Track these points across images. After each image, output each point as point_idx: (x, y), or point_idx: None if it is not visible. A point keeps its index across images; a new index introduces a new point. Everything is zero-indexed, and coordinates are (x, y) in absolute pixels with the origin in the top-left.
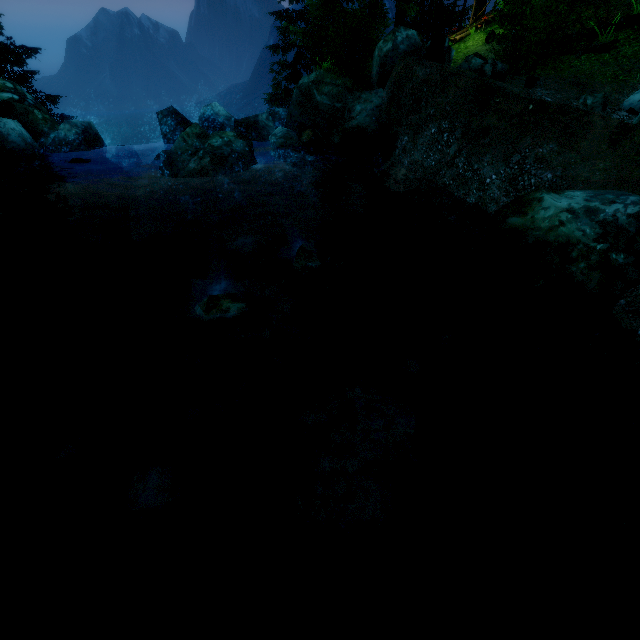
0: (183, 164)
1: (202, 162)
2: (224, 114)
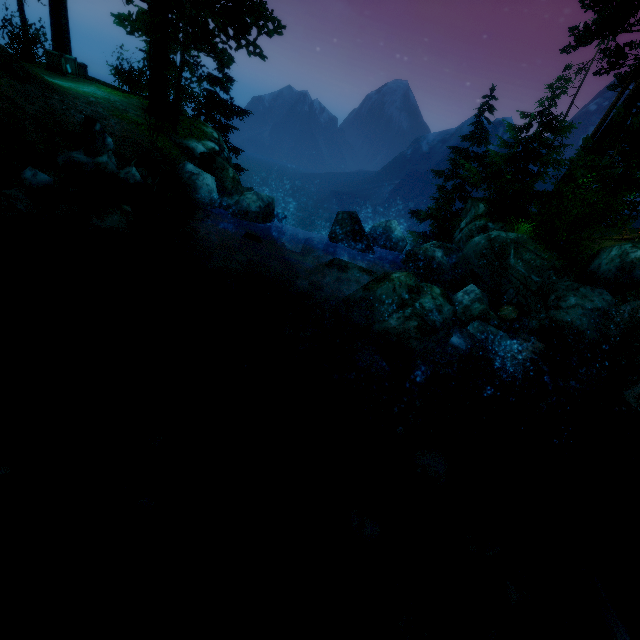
0: (382, 315)
1: (406, 323)
2: (399, 234)
